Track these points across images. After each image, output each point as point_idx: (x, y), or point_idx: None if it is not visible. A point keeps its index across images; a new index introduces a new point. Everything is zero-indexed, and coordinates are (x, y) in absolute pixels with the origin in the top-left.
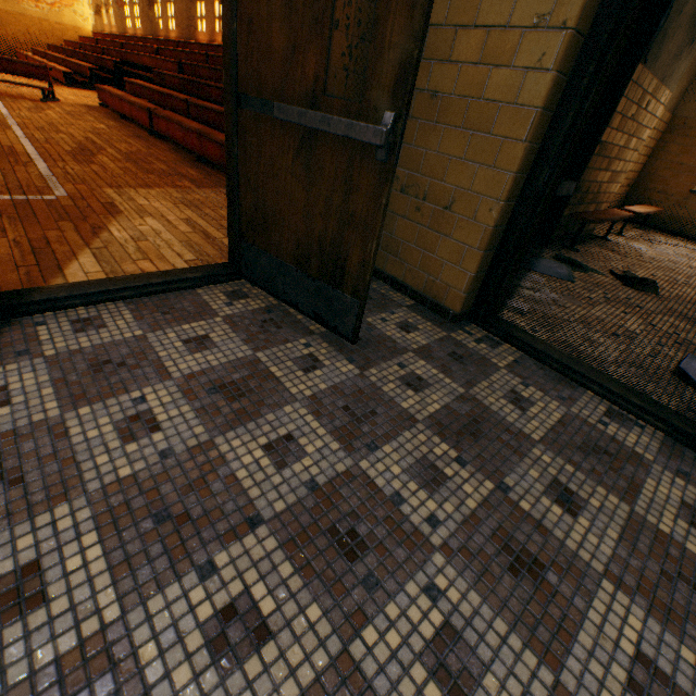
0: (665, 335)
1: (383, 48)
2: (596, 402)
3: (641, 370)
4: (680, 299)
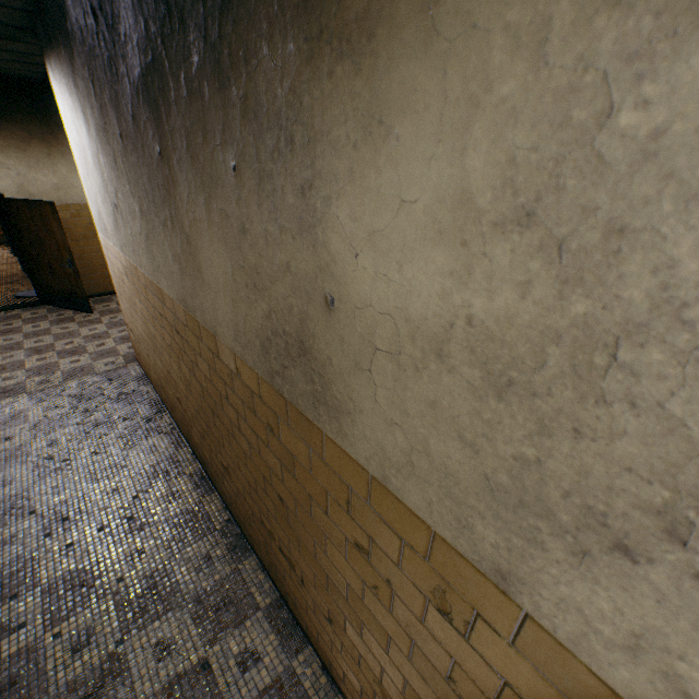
0: (7, 292)
1: None
2: (2, 313)
3: (7, 302)
4: (3, 278)
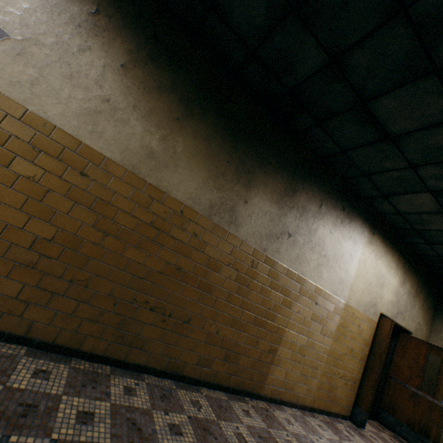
0: None
1: (439, 388)
2: None
3: None
4: None
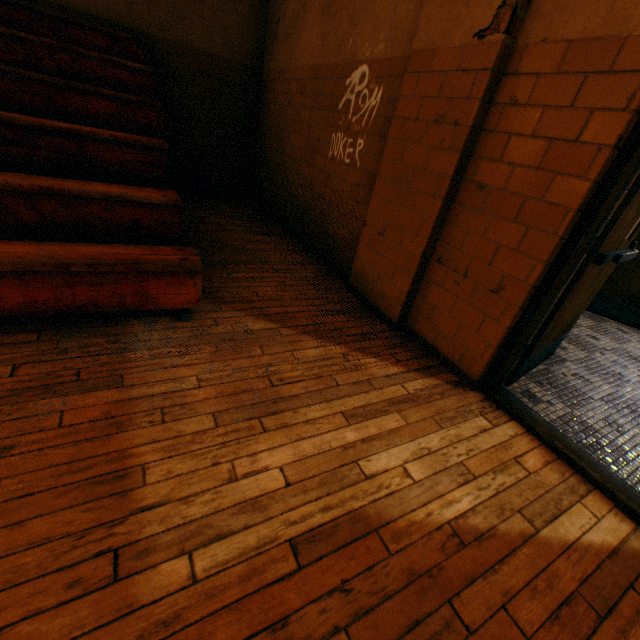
0: None
1: None
2: None
3: None
4: None
